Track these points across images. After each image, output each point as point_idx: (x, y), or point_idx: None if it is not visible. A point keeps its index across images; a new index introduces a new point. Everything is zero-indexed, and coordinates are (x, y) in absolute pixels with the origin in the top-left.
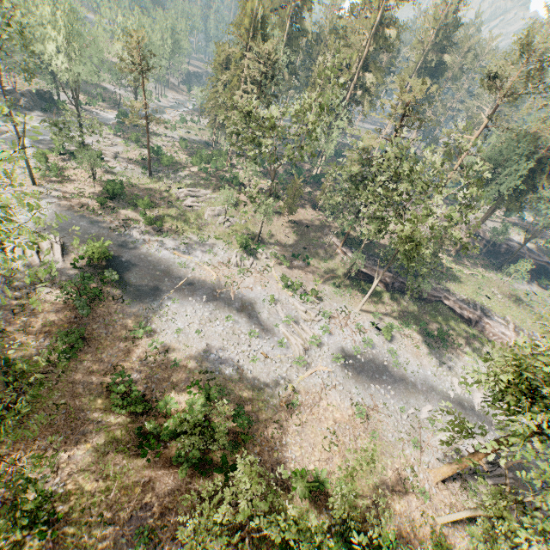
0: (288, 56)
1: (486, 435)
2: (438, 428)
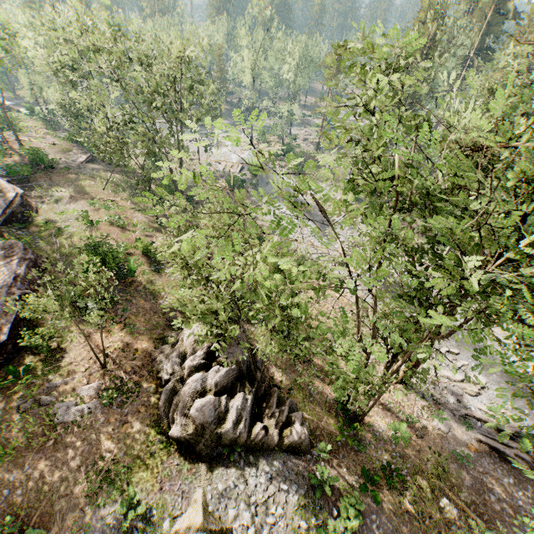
0: (482, 43)
1: (532, 422)
2: (449, 368)
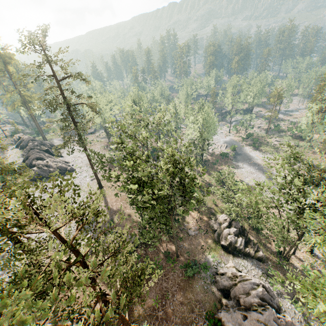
0: None
1: None
2: None
